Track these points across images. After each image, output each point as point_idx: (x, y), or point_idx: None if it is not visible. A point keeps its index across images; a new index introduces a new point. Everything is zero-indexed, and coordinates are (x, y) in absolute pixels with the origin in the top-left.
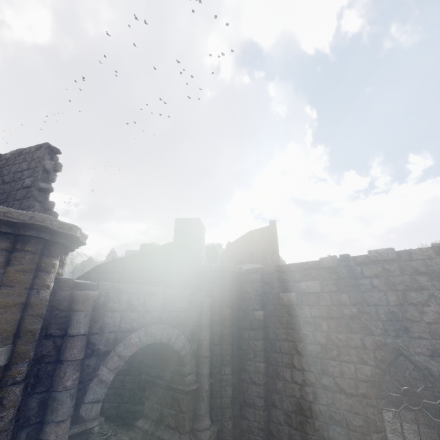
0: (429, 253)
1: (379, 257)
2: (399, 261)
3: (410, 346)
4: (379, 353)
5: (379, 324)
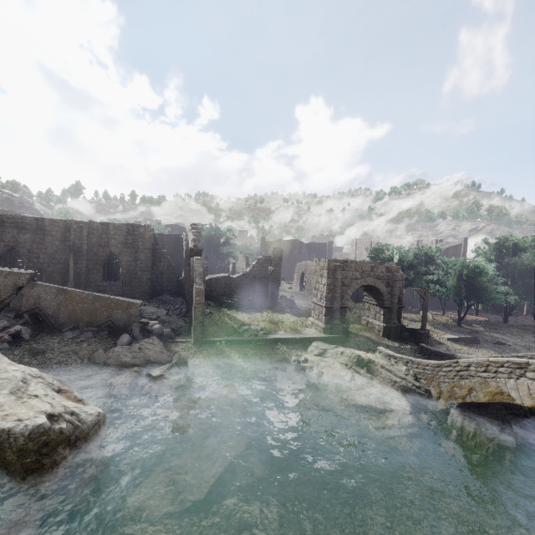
0: (33, 219)
1: (15, 217)
2: (22, 220)
3: (17, 245)
4: (6, 248)
5: (9, 239)
